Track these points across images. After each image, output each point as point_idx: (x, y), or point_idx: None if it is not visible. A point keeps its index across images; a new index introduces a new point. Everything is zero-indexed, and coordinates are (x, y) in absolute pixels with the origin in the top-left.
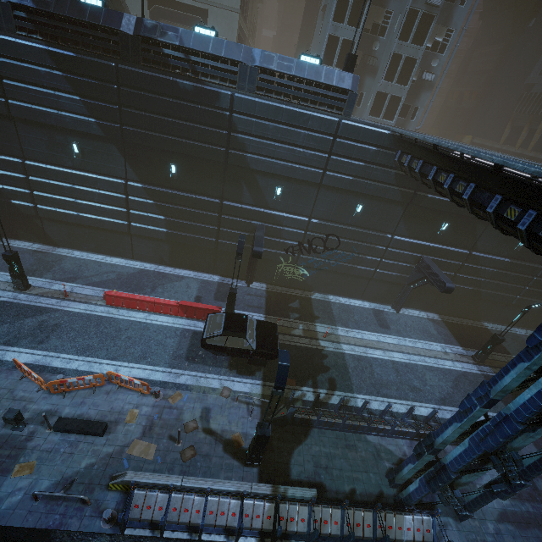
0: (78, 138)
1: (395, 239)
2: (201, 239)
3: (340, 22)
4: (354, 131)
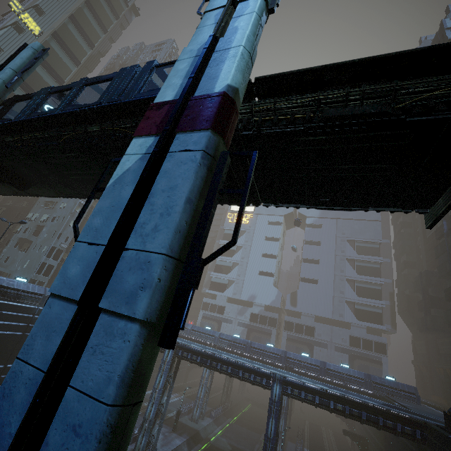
0: None
1: None
2: None
3: (48, 257)
4: None
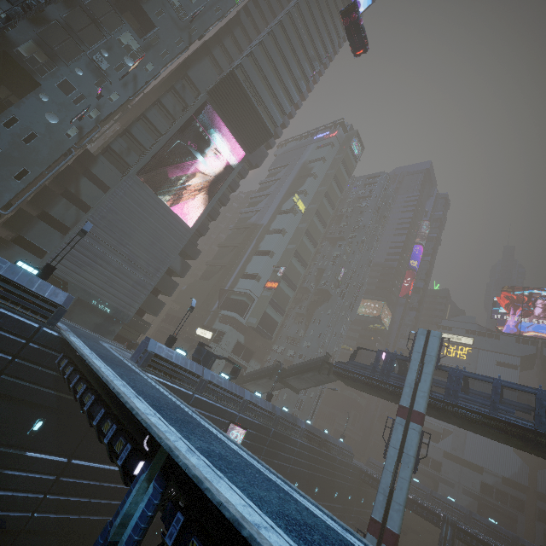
0: (298, 479)
1: (355, 509)
2: None
3: (301, 393)
4: (354, 467)
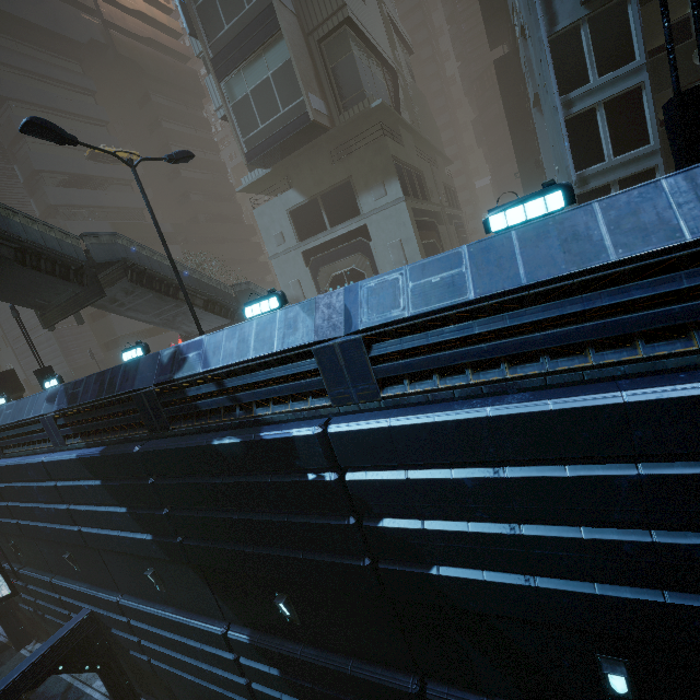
0: (151, 561)
1: None
2: None
3: (578, 86)
4: None
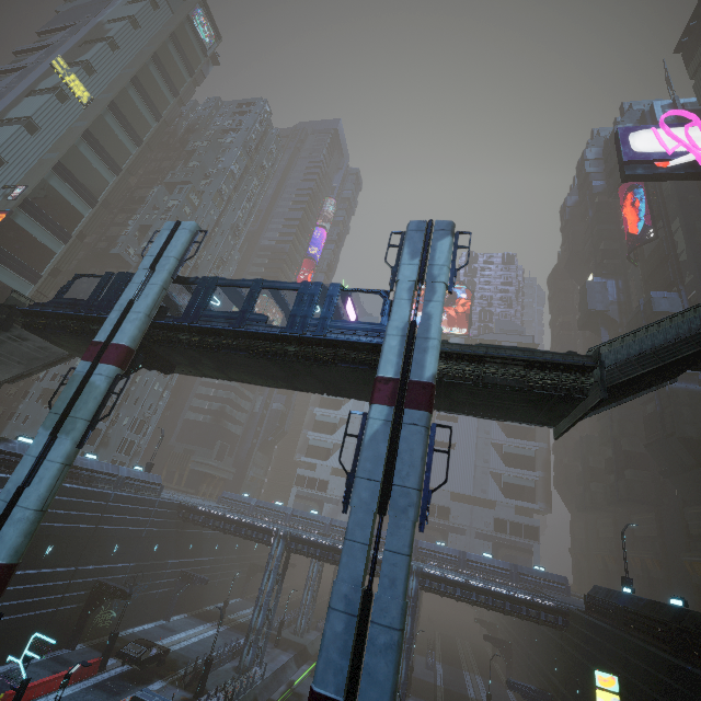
0: None
1: (172, 562)
2: (43, 613)
3: None
4: (163, 503)
